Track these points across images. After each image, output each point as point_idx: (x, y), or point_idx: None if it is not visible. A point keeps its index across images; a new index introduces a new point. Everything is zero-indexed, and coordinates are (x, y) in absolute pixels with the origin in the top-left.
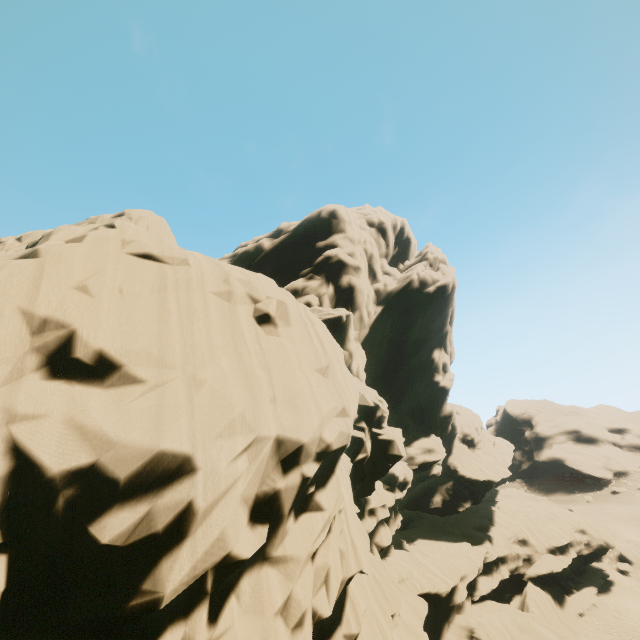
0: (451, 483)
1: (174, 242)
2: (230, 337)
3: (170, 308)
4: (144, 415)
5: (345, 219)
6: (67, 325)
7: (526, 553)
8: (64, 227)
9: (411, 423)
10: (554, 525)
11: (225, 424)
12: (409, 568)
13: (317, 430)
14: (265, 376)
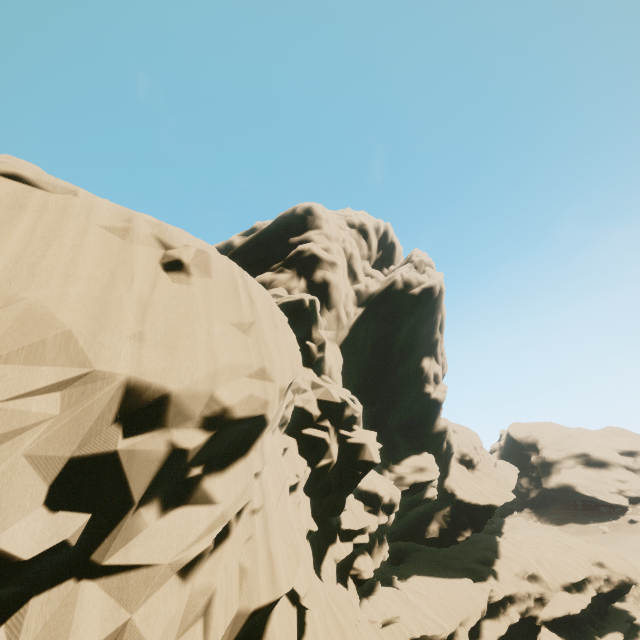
0: (448, 508)
1: None
2: (108, 271)
3: (18, 224)
4: None
5: (321, 216)
6: None
7: (537, 591)
8: None
9: (400, 438)
10: (567, 557)
11: (22, 347)
12: (396, 609)
13: (203, 382)
14: (136, 309)
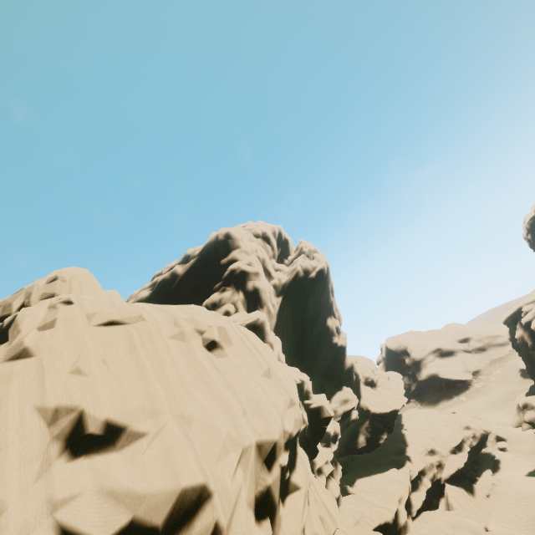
0: (368, 422)
1: (99, 287)
2: (194, 370)
3: (144, 362)
4: (157, 463)
5: (238, 237)
6: (75, 408)
7: (436, 460)
8: (25, 313)
9: (326, 383)
10: (448, 430)
11: (220, 447)
12: (359, 509)
13: (281, 426)
14: (232, 395)
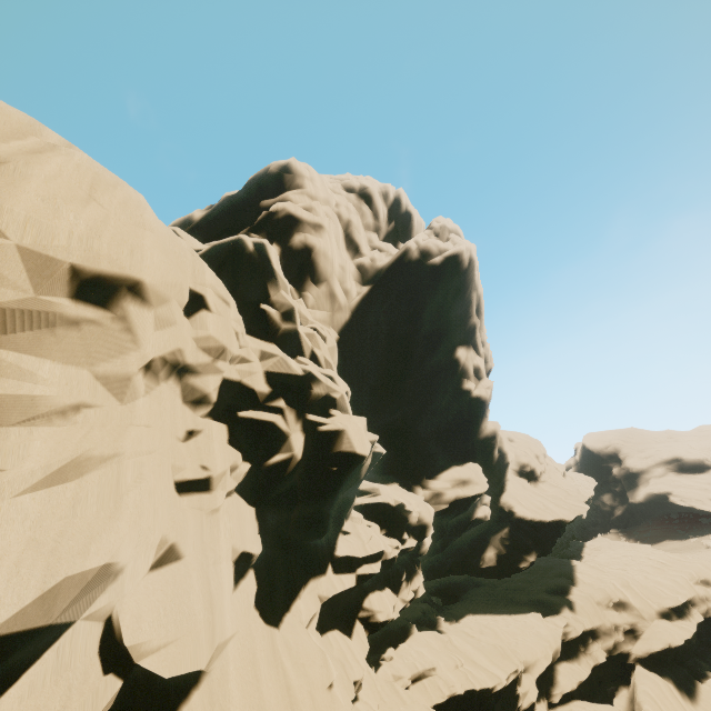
0: (506, 530)
1: None
2: None
3: None
4: None
5: (303, 174)
6: None
7: (627, 621)
8: None
9: (435, 447)
10: (663, 577)
11: None
12: (432, 658)
13: None
14: None
